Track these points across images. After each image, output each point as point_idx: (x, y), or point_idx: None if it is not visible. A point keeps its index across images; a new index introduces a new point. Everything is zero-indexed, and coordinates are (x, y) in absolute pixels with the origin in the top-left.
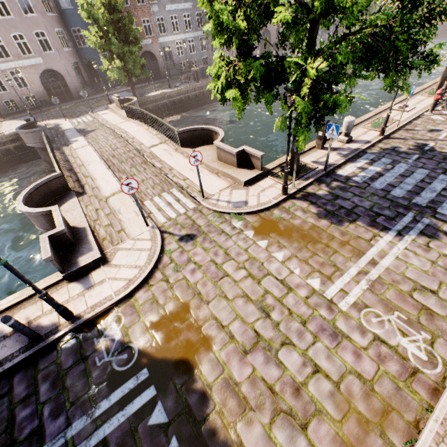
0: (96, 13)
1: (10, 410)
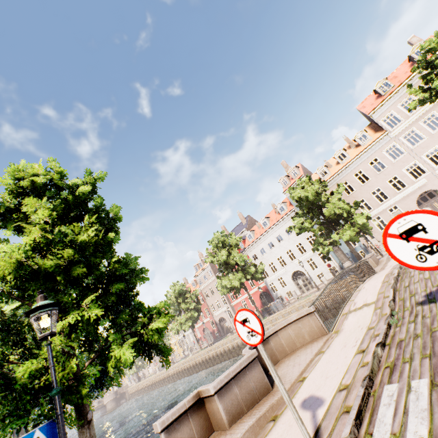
0: (118, 208)
1: None
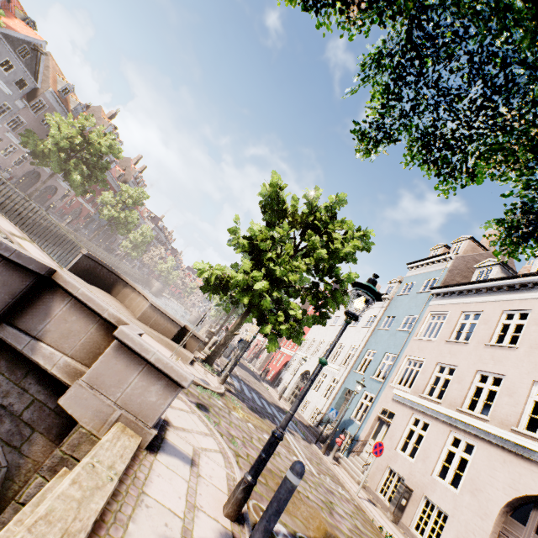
0: None
1: None
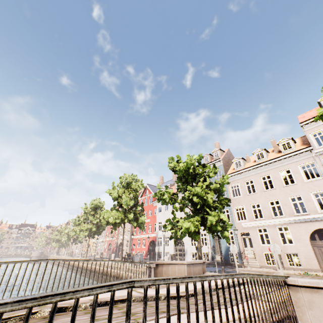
0: None
1: None
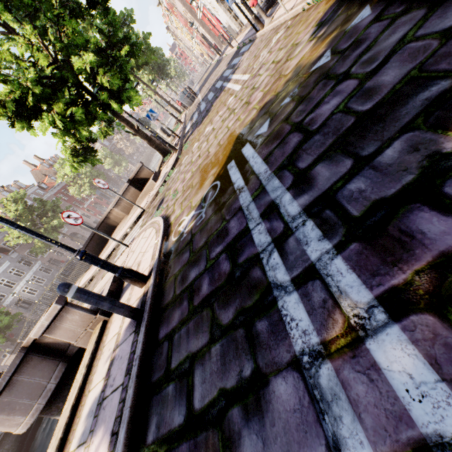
0: None
1: (192, 315)
